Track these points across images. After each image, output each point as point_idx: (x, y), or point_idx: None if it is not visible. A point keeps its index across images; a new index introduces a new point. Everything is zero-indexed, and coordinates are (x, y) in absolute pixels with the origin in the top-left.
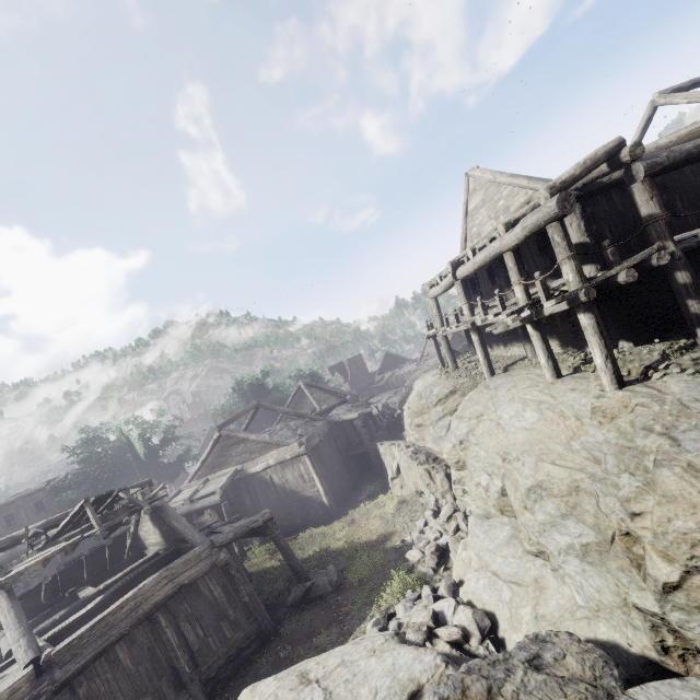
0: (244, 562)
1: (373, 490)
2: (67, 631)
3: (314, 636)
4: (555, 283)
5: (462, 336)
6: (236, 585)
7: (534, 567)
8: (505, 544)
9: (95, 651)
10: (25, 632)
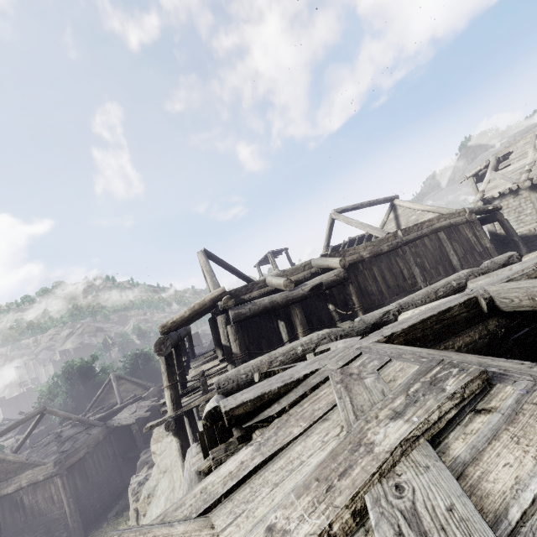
0: None
1: (124, 505)
2: None
3: None
4: None
5: None
6: None
7: None
8: None
9: None
10: None
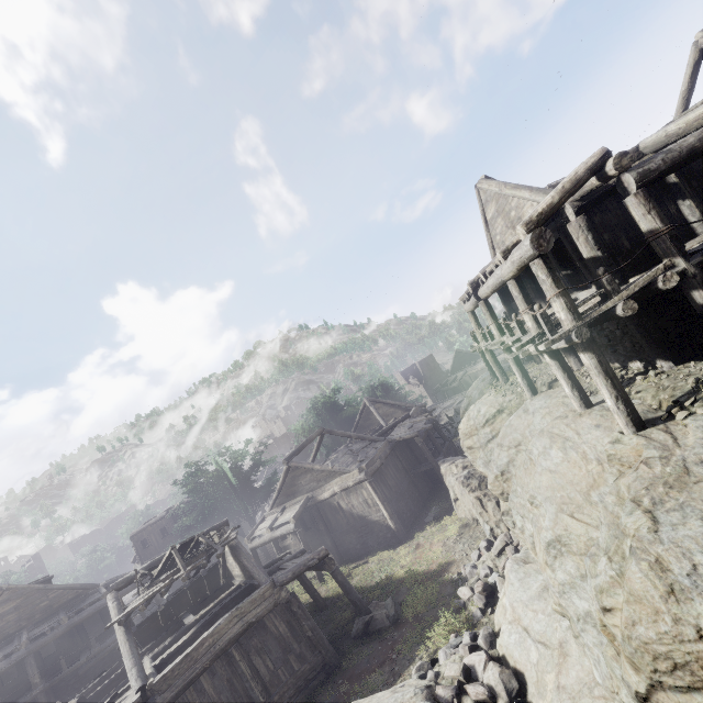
0: (323, 585)
1: (438, 511)
2: (169, 659)
3: (370, 672)
4: (581, 295)
5: None
6: (299, 621)
7: (560, 628)
8: (537, 596)
9: (185, 682)
10: (136, 663)
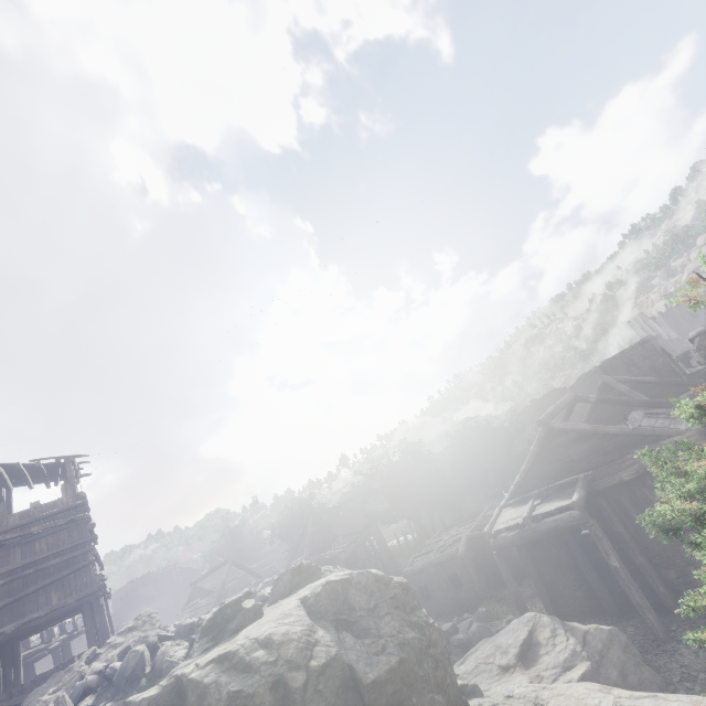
0: None
1: None
2: None
3: None
4: None
5: (598, 432)
6: None
7: None
8: None
9: None
10: None
